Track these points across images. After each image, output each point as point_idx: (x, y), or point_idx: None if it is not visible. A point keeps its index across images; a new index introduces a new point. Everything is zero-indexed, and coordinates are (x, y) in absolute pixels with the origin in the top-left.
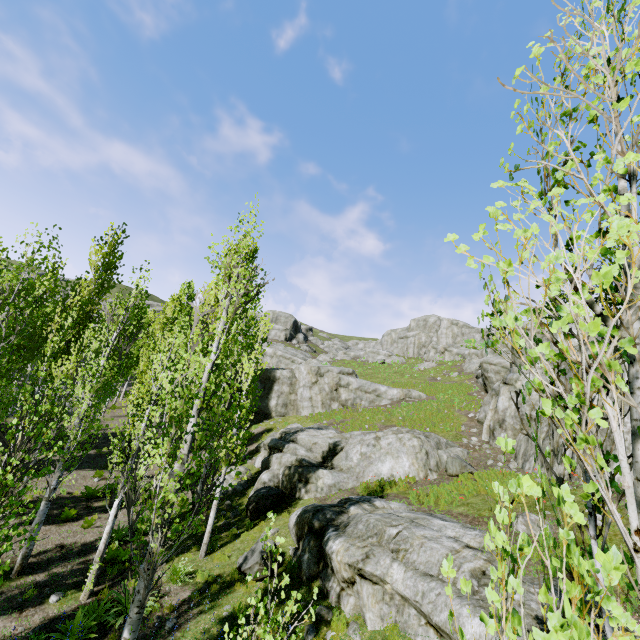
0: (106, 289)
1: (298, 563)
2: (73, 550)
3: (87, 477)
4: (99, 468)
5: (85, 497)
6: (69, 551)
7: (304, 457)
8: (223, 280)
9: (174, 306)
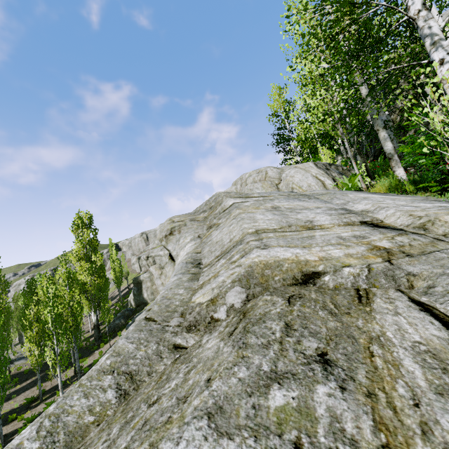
0: (4, 291)
1: None
2: (9, 435)
3: (35, 390)
4: (44, 382)
5: (28, 403)
6: (7, 436)
7: None
8: (77, 246)
9: (46, 280)
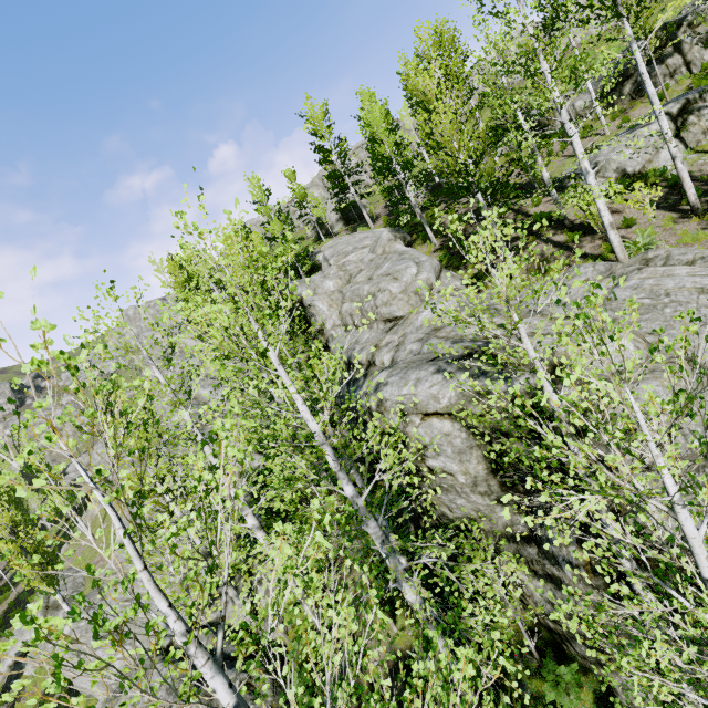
0: None
1: (83, 502)
2: None
3: None
4: None
5: None
6: None
7: (75, 476)
8: None
9: None
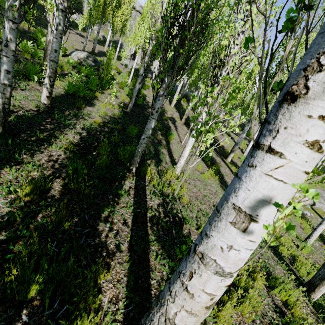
0: None
1: None
2: None
3: None
4: None
5: None
6: None
7: None
8: None
9: None
